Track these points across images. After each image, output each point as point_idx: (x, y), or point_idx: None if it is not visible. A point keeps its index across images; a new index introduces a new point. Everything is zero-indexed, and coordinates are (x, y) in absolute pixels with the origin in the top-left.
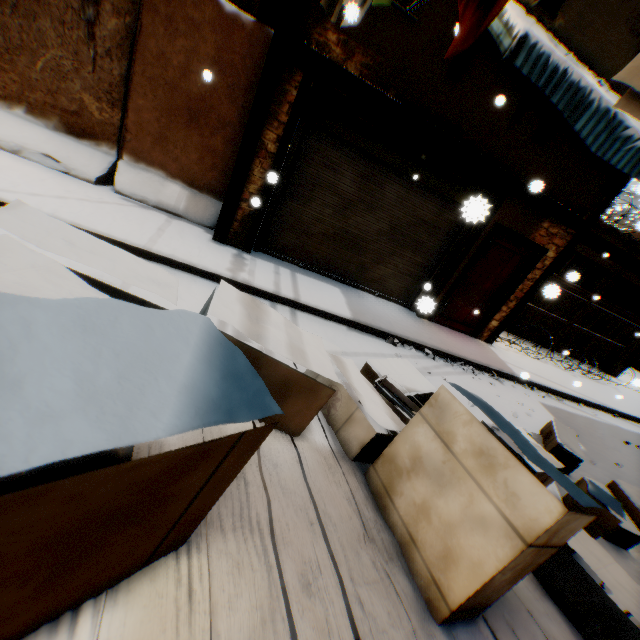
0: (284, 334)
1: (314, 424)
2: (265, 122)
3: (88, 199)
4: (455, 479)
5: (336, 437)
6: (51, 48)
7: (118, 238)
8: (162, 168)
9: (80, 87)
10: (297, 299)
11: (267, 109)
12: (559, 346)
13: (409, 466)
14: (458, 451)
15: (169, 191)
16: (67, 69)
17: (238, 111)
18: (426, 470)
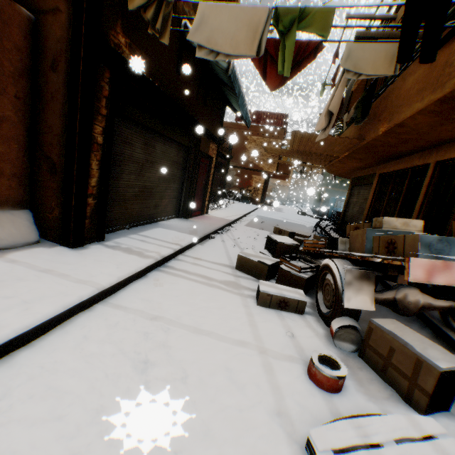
0: None
1: None
2: (92, 117)
3: None
4: None
5: None
6: None
7: (74, 303)
8: None
9: None
10: (182, 246)
11: (92, 105)
12: None
13: None
14: (399, 228)
15: None
16: None
17: (12, 102)
18: None
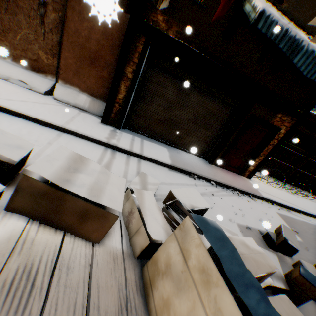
0: (93, 179)
1: (116, 233)
2: (126, 62)
3: (38, 102)
4: (186, 286)
5: (129, 242)
6: (24, 29)
7: (48, 121)
8: (77, 87)
9: (37, 47)
10: (141, 153)
11: (127, 56)
12: (289, 180)
13: (164, 269)
14: (190, 265)
15: (81, 98)
16: (31, 39)
17: (115, 58)
18: (172, 274)
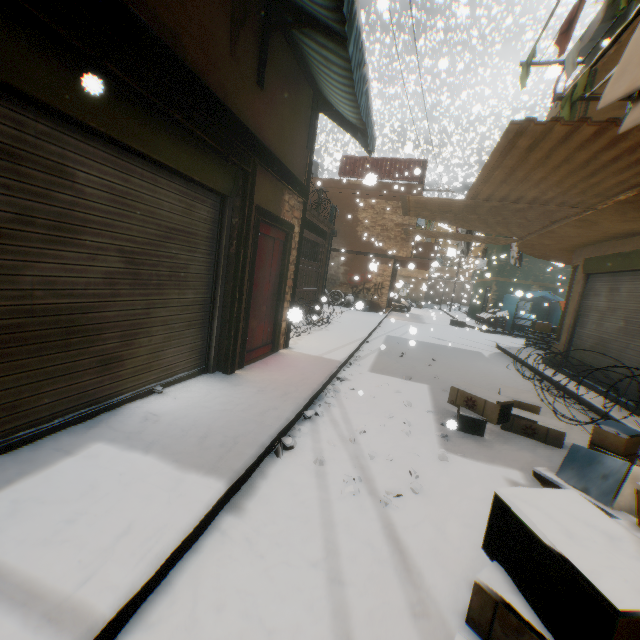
0: None
1: None
2: None
3: None
4: None
5: None
6: None
7: None
8: None
9: None
10: (89, 633)
11: None
12: None
13: None
14: None
15: None
16: None
17: None
18: None
